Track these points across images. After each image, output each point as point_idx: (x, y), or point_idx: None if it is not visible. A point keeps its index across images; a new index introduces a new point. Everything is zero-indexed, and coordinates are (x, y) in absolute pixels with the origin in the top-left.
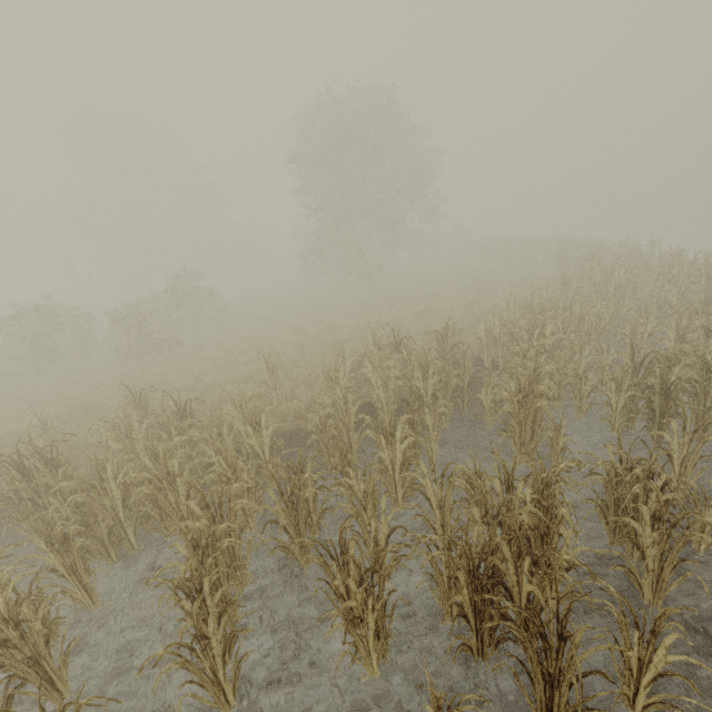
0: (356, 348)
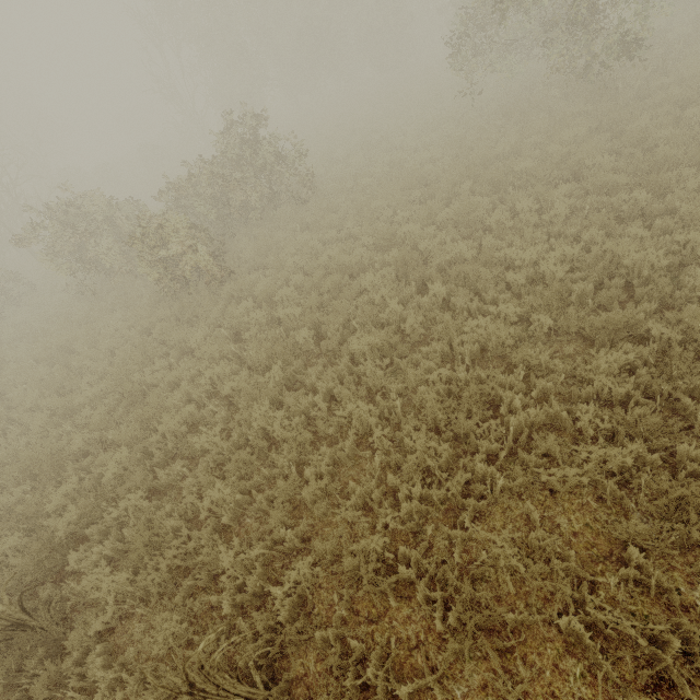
0: (529, 415)
